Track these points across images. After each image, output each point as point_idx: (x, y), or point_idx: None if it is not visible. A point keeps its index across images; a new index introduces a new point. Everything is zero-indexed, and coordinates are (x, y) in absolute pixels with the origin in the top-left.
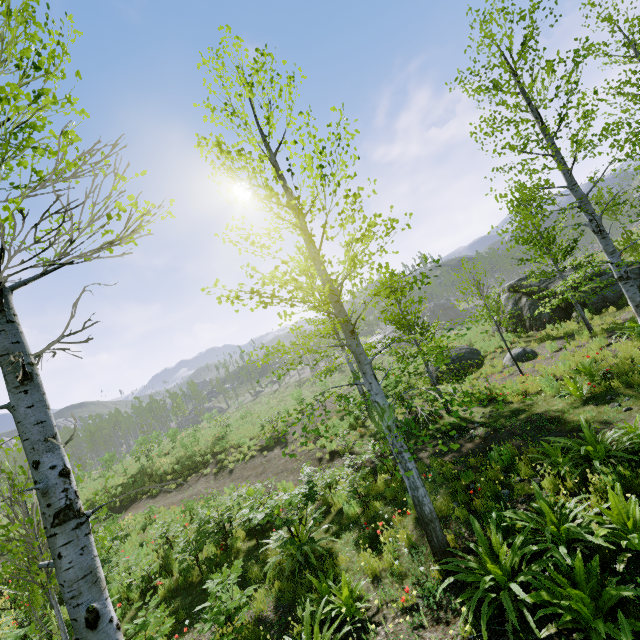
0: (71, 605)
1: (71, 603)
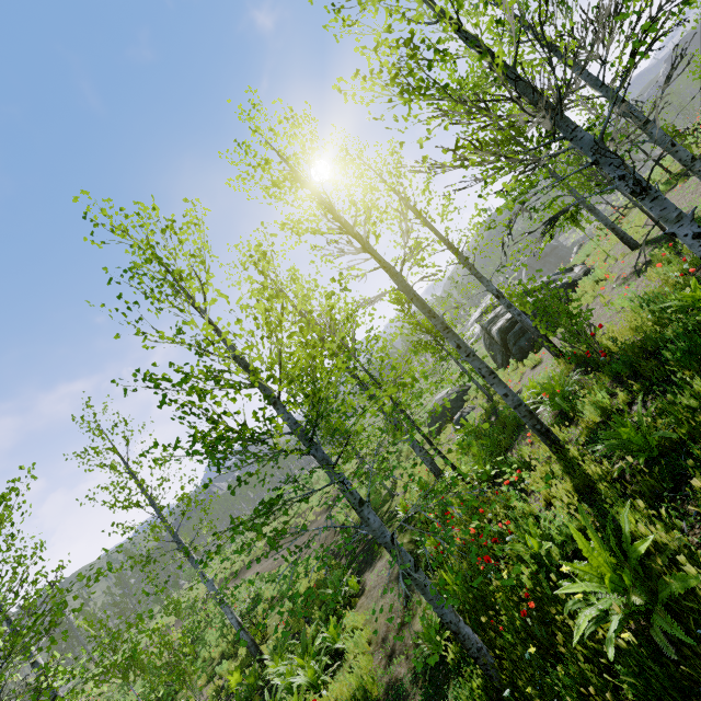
0: None
1: None
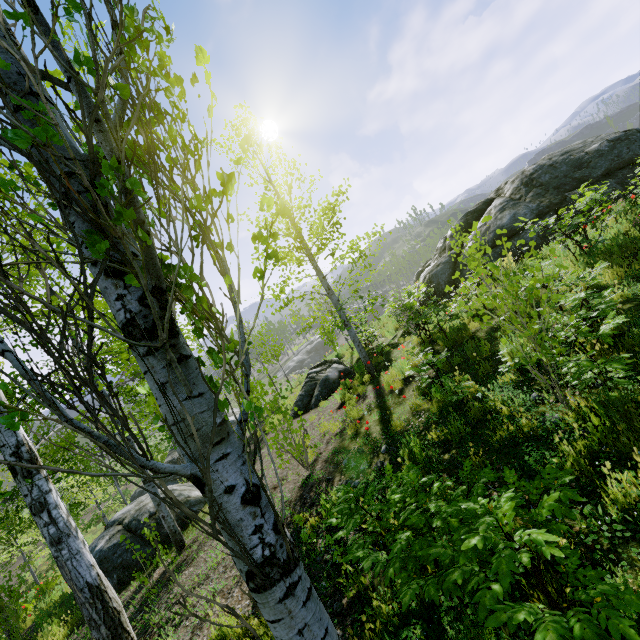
0: None
1: None
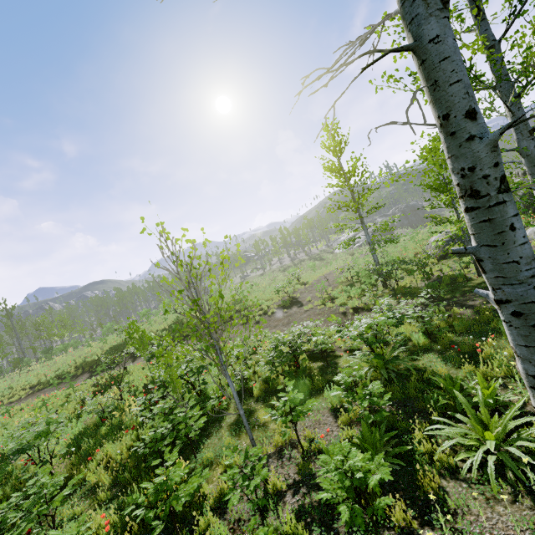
0: (530, 285)
1: (530, 283)
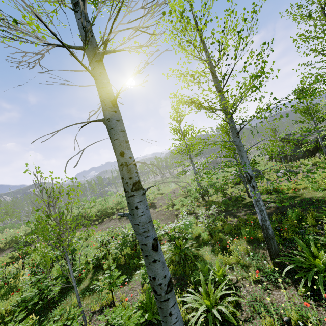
0: (143, 236)
1: (143, 235)
